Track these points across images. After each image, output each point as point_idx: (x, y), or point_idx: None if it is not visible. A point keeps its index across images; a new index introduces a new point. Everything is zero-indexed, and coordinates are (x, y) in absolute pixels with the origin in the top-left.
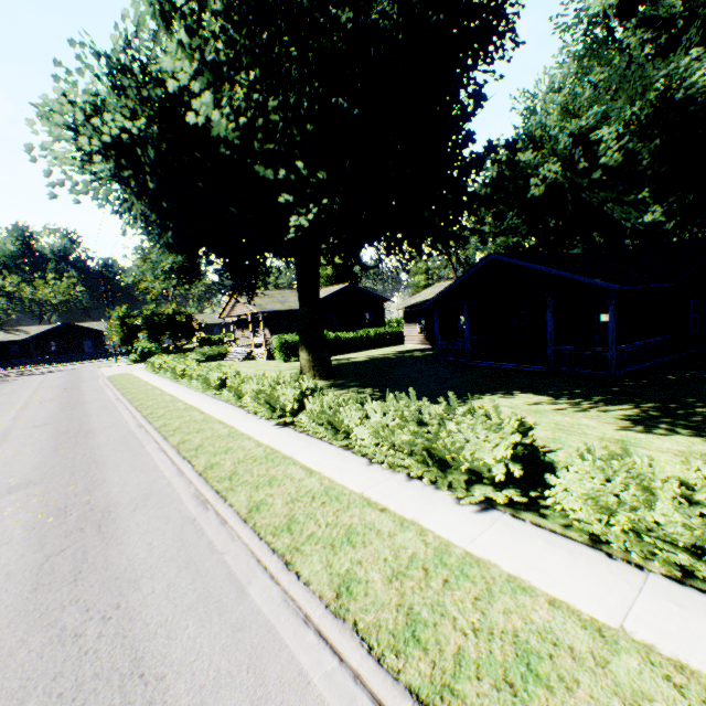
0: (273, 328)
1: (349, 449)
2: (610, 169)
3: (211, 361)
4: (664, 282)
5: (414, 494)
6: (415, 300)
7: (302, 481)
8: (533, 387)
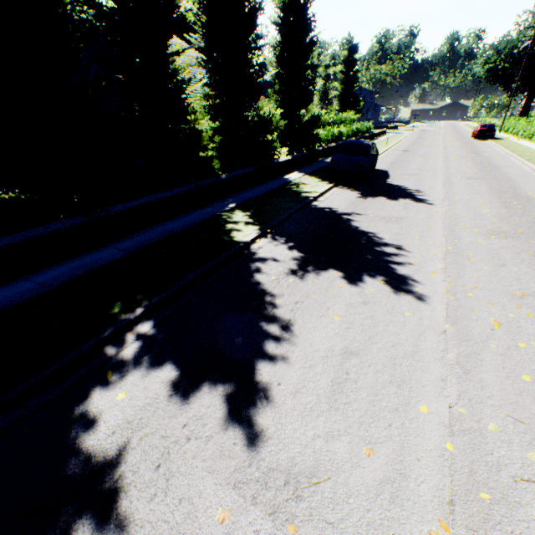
0: None
1: None
2: None
3: None
4: None
5: None
6: None
7: None
8: None
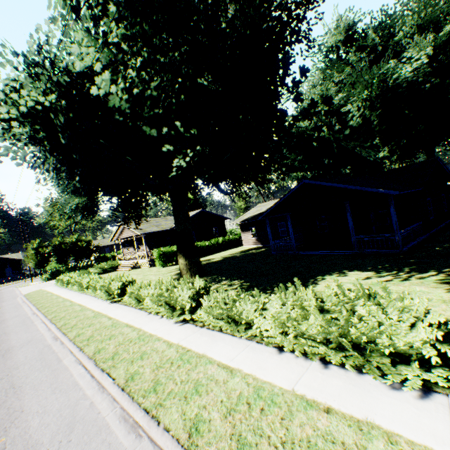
0: (150, 244)
1: (252, 339)
2: (352, 129)
3: (106, 272)
4: (417, 188)
5: (343, 384)
6: (247, 216)
7: (228, 383)
8: (354, 266)
